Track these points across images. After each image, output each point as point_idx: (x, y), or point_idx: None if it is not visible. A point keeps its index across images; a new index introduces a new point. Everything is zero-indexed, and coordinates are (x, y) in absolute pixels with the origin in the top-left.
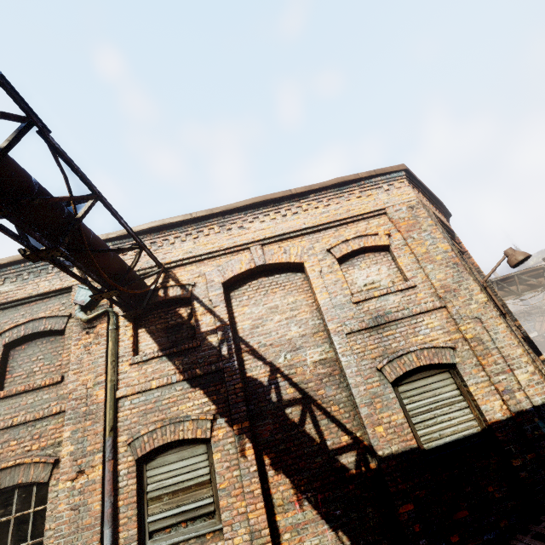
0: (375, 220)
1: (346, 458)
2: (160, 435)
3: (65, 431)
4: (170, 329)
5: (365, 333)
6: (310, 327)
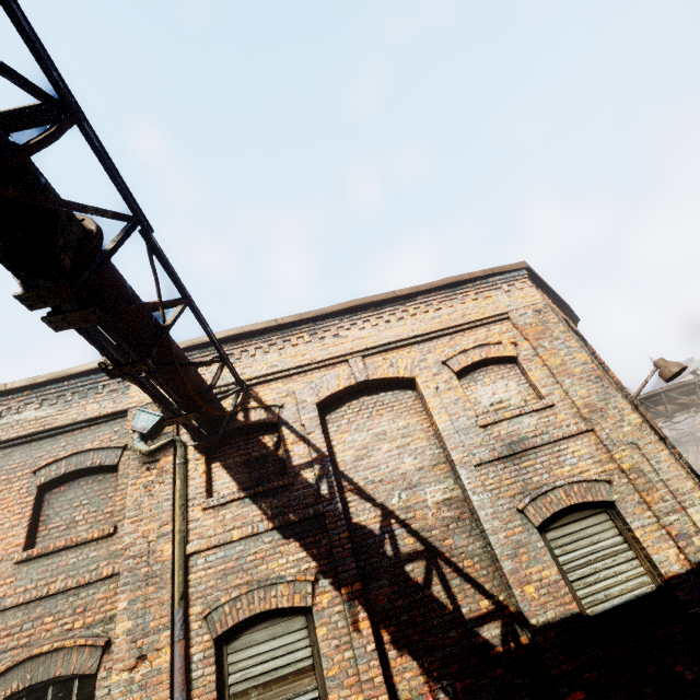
0: (497, 327)
1: (488, 631)
2: (246, 604)
3: (119, 601)
4: (252, 463)
5: (498, 464)
6: (428, 458)
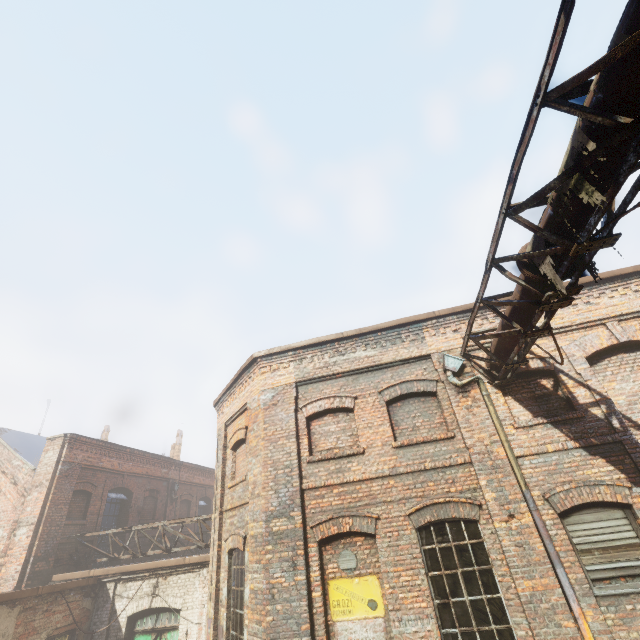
0: None
1: None
2: (576, 495)
3: (480, 479)
4: (538, 399)
5: None
6: None
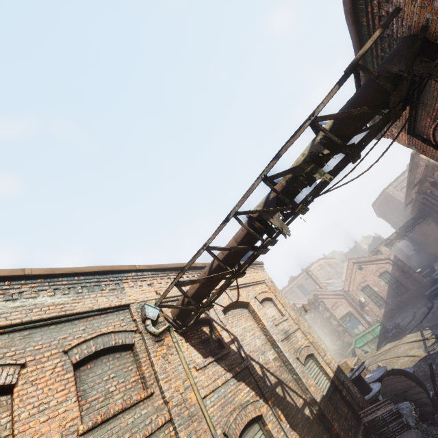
0: (263, 285)
1: (306, 411)
2: (240, 420)
3: (181, 437)
4: (204, 343)
5: (285, 341)
6: (263, 339)
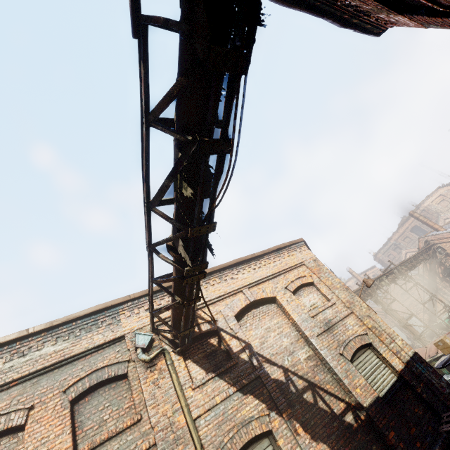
0: (301, 268)
1: (348, 417)
2: (238, 438)
3: None
4: (209, 356)
5: (325, 334)
6: (293, 337)
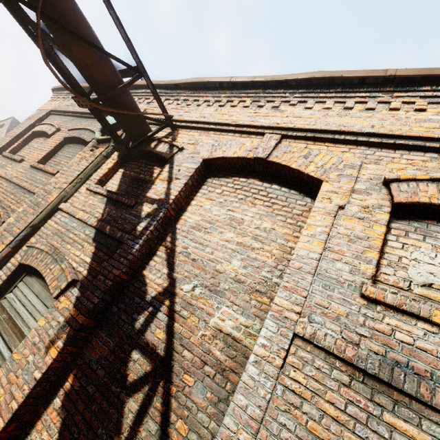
0: None
1: None
2: (41, 258)
3: (22, 206)
4: (135, 181)
5: (340, 369)
6: (258, 277)
